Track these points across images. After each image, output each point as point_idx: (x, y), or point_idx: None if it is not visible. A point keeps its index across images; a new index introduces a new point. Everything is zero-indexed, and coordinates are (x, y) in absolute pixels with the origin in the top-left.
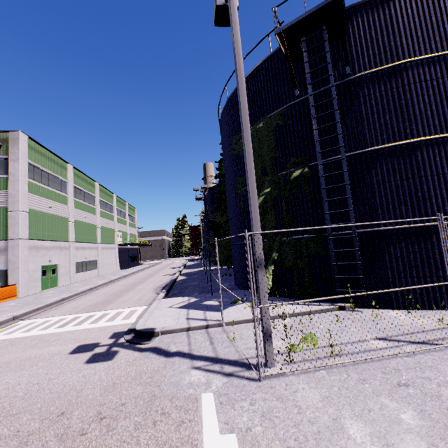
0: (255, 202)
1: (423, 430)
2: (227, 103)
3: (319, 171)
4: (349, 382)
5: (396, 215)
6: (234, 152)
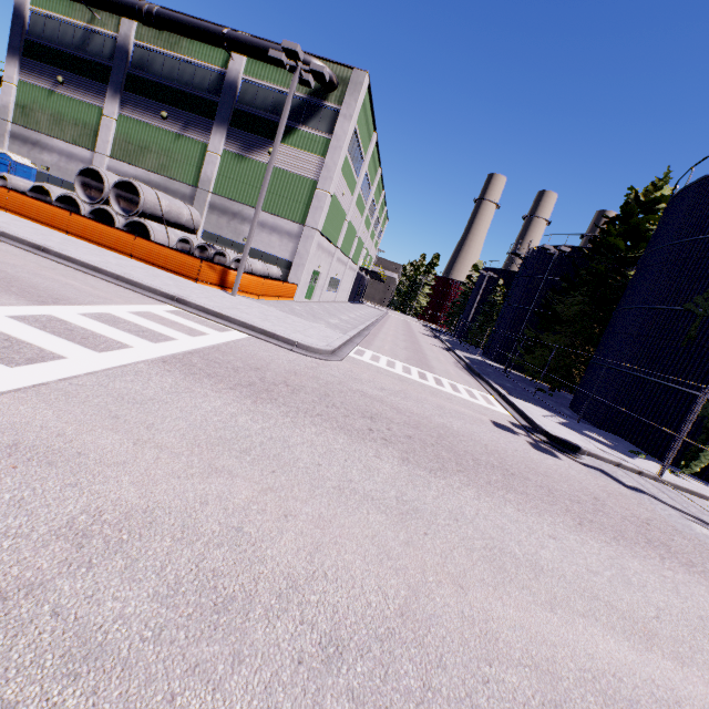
0: None
1: None
2: None
3: None
4: None
5: None
6: None
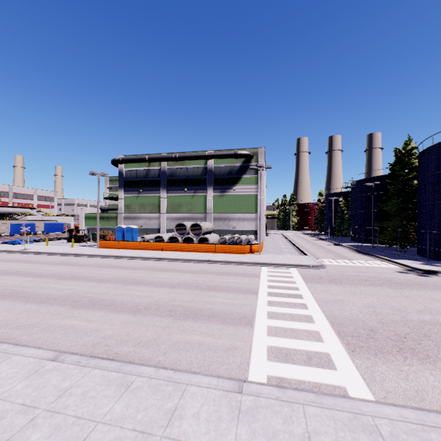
0: None
1: None
2: None
3: None
4: None
5: None
6: None
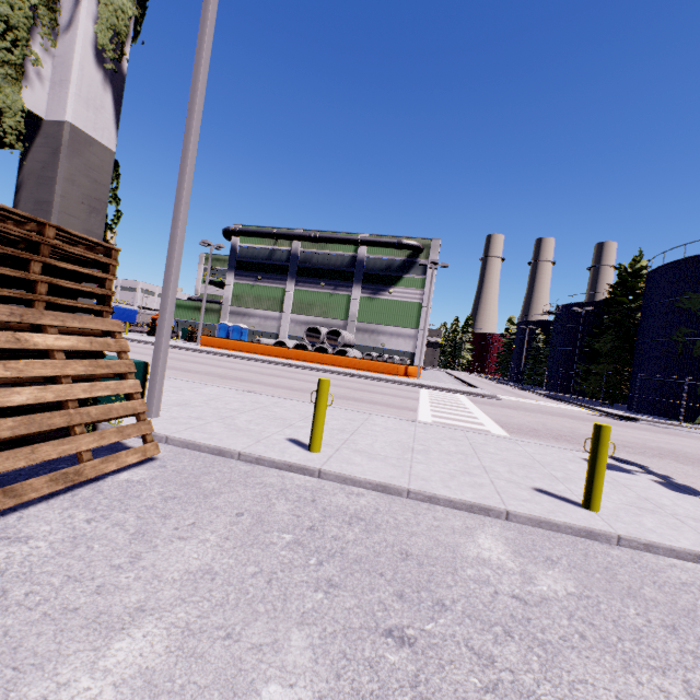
0: None
1: None
2: (683, 260)
3: None
4: None
5: None
6: (681, 306)
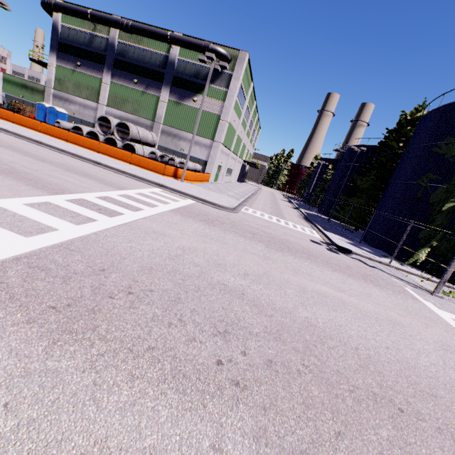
0: None
1: None
2: None
3: None
4: None
5: None
6: (438, 151)
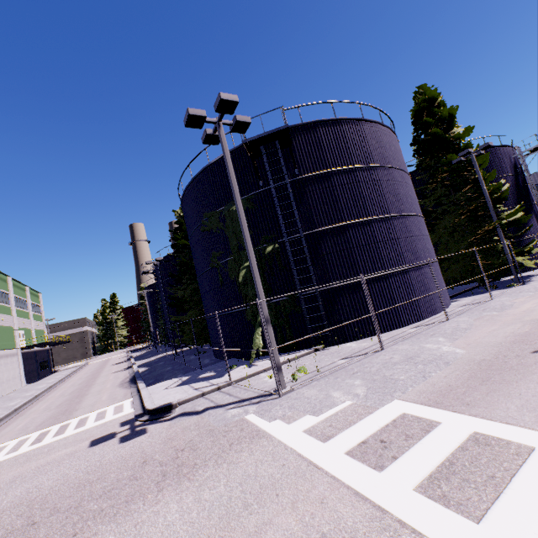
0: (258, 279)
1: (364, 383)
2: (192, 181)
3: (287, 247)
4: (330, 381)
5: (341, 276)
6: (206, 228)
